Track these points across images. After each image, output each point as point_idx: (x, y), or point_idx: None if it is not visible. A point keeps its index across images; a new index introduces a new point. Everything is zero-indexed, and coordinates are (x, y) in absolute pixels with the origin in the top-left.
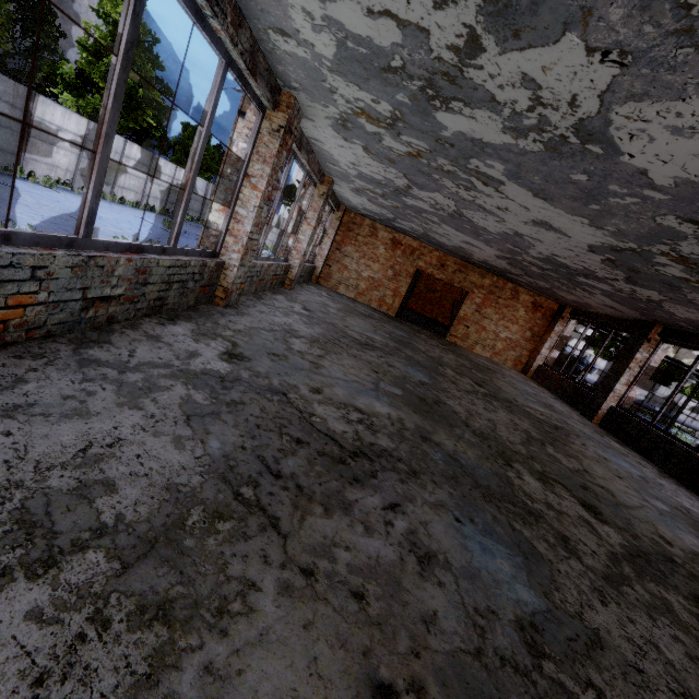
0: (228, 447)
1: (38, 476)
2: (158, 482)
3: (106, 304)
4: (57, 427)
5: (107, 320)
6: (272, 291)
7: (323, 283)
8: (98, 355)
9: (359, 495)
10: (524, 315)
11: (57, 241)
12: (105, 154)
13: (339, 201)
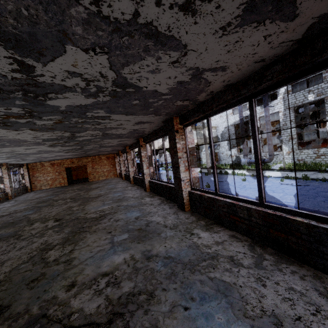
0: None
1: None
2: None
3: None
4: None
5: None
6: (2, 202)
7: (35, 189)
8: None
9: (3, 217)
10: (107, 162)
11: None
12: None
13: (21, 164)
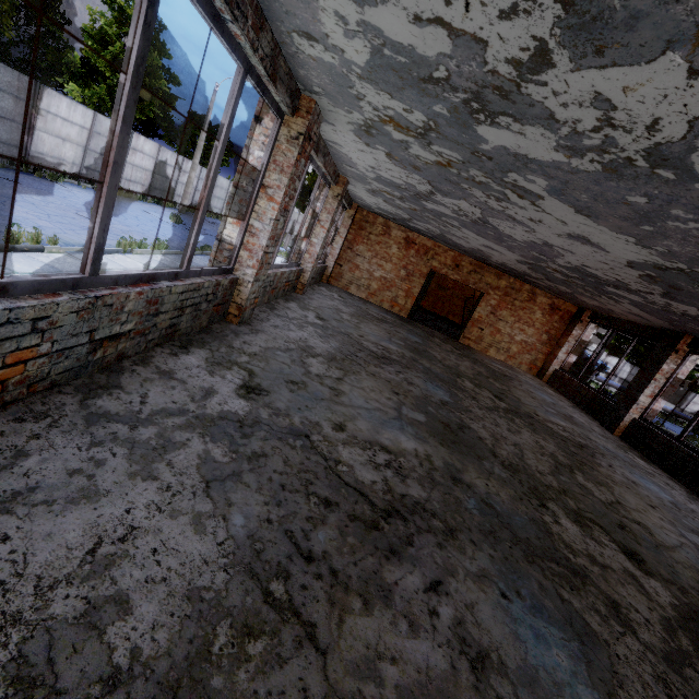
0: (253, 522)
1: (39, 601)
2: (178, 588)
3: (115, 342)
4: (61, 520)
5: (116, 358)
6: (284, 297)
7: (334, 283)
8: (107, 406)
9: (398, 574)
10: (541, 317)
11: (60, 284)
12: (113, 184)
13: (351, 199)
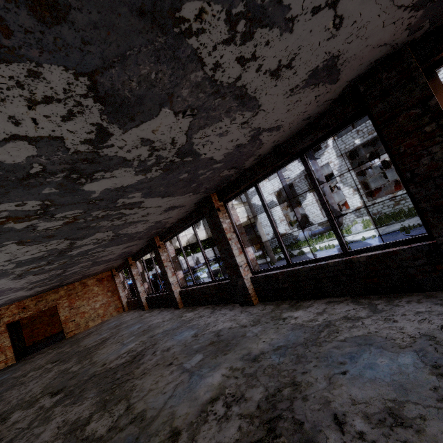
0: None
1: None
2: None
3: None
4: None
5: None
6: None
7: None
8: None
9: None
10: (99, 288)
11: None
12: None
13: None
